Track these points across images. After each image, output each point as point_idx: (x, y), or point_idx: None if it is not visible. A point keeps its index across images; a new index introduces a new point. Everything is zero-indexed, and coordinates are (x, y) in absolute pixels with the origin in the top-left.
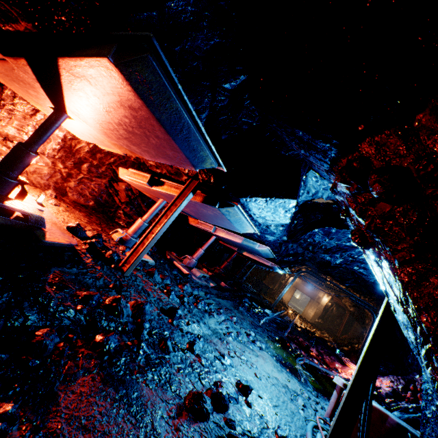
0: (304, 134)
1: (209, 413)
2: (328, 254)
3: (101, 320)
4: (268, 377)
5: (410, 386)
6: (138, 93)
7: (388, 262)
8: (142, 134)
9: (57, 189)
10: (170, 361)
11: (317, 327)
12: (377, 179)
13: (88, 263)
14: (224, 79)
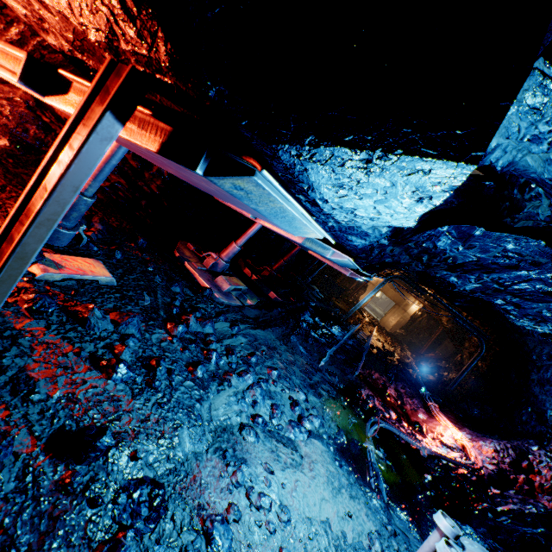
0: None
1: None
2: (455, 272)
3: None
4: (310, 539)
5: (524, 463)
6: None
7: None
8: None
9: None
10: None
11: (397, 340)
12: None
13: None
14: None
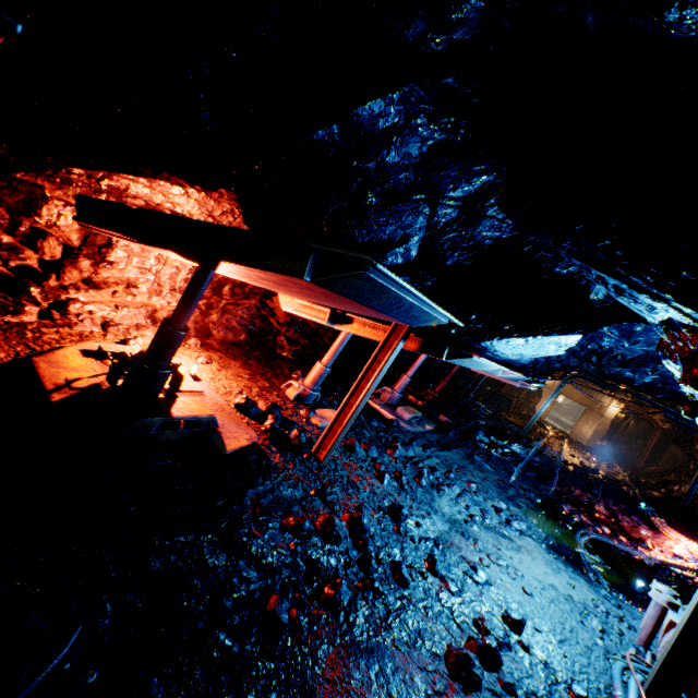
0: (611, 280)
1: (481, 681)
2: (629, 367)
3: (320, 557)
4: (542, 589)
5: None
6: (341, 293)
7: None
8: (332, 301)
9: (198, 331)
10: (411, 598)
11: (600, 454)
12: None
13: (278, 464)
14: (451, 186)
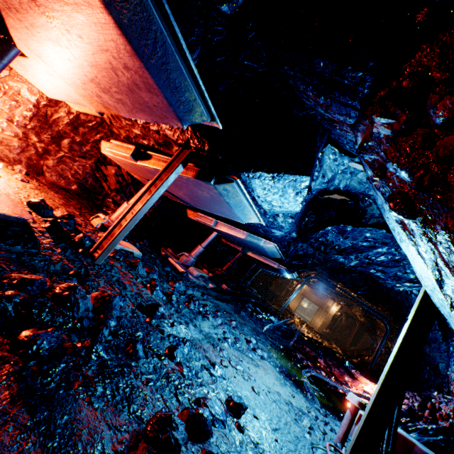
0: (327, 64)
1: (179, 445)
2: (342, 255)
3: (42, 312)
4: (268, 392)
5: (428, 404)
6: None
7: (449, 232)
8: (107, 65)
9: (30, 167)
10: (136, 369)
11: (325, 337)
12: (447, 91)
13: (44, 244)
14: None
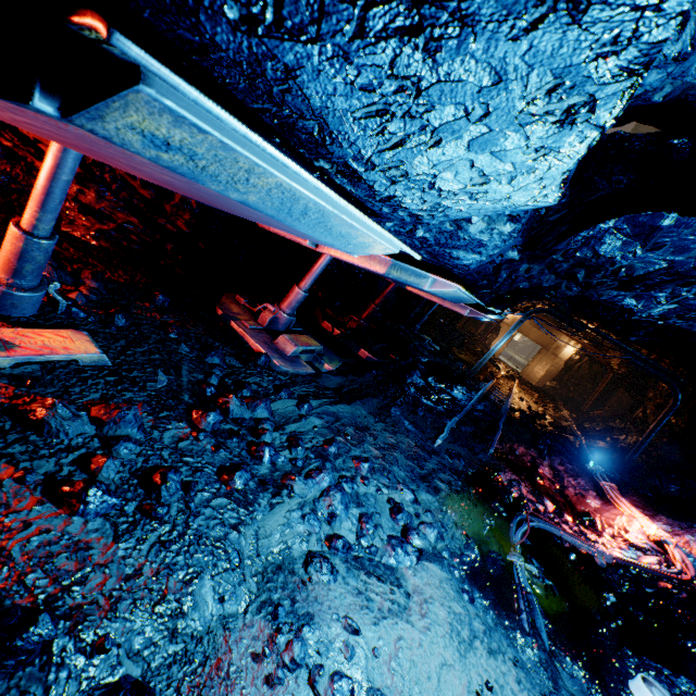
0: None
1: None
2: (632, 290)
3: None
4: None
5: None
6: None
7: None
8: None
9: None
10: None
11: (548, 396)
12: None
13: None
14: None
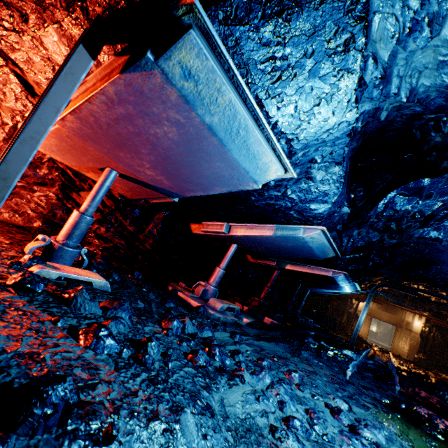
0: None
1: None
2: (430, 226)
3: None
4: None
5: None
6: None
7: None
8: None
9: None
10: None
11: (422, 366)
12: None
13: None
14: None
